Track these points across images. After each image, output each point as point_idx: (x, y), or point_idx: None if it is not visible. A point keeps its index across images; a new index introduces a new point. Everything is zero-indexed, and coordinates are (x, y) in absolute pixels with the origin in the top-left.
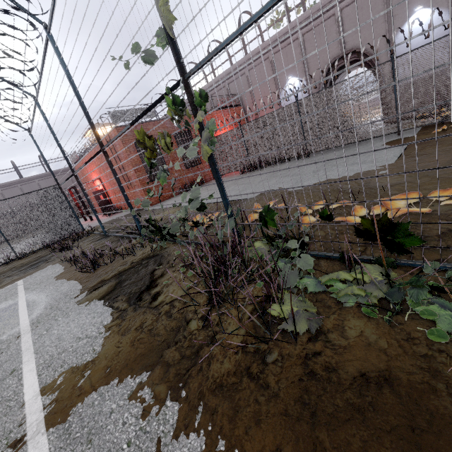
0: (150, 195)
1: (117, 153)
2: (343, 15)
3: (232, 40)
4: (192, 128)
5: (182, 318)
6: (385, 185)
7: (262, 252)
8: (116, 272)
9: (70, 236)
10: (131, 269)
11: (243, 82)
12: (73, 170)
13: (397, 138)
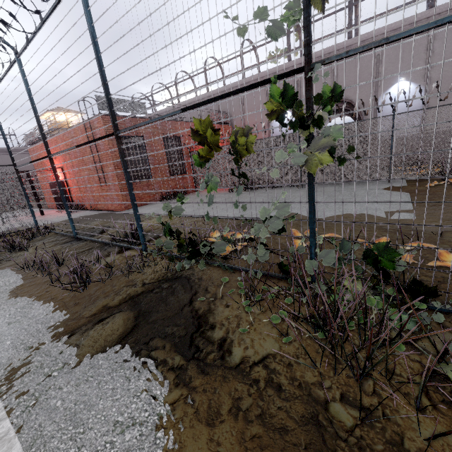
0: (184, 201)
1: (141, 142)
2: (339, 67)
3: (418, 32)
4: (182, 135)
5: (306, 396)
6: (432, 230)
7: (362, 296)
8: (124, 296)
9: (17, 231)
10: (149, 294)
11: (236, 103)
12: (49, 151)
13: (389, 184)
